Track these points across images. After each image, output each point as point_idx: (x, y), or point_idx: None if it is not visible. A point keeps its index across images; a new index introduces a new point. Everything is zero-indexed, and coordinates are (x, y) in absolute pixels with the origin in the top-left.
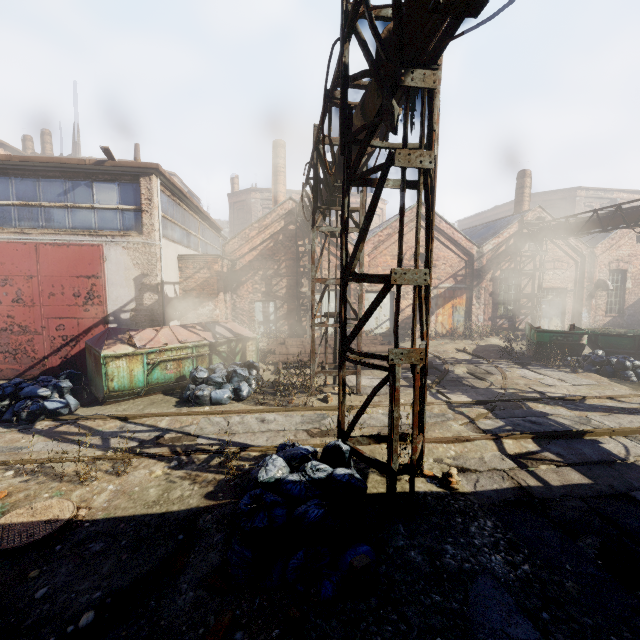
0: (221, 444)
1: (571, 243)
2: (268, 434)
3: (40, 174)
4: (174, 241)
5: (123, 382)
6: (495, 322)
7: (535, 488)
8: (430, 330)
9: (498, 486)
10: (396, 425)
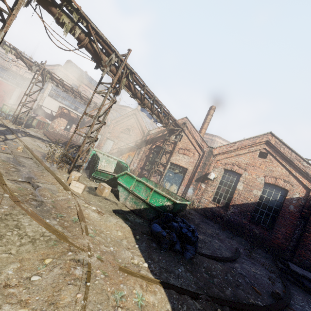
0: None
1: (198, 141)
2: None
3: None
4: (61, 102)
5: (4, 111)
6: (142, 171)
7: None
8: None
9: None
10: None
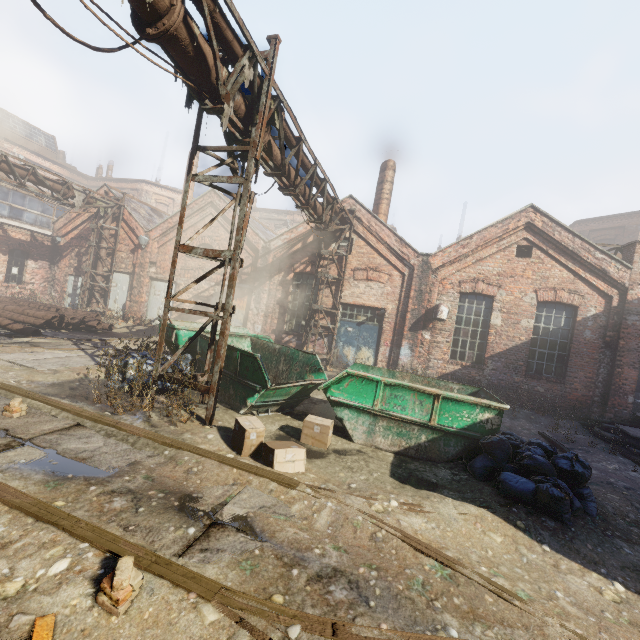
0: None
1: (393, 247)
2: None
3: None
4: None
5: None
6: (280, 337)
7: None
8: None
9: None
10: None
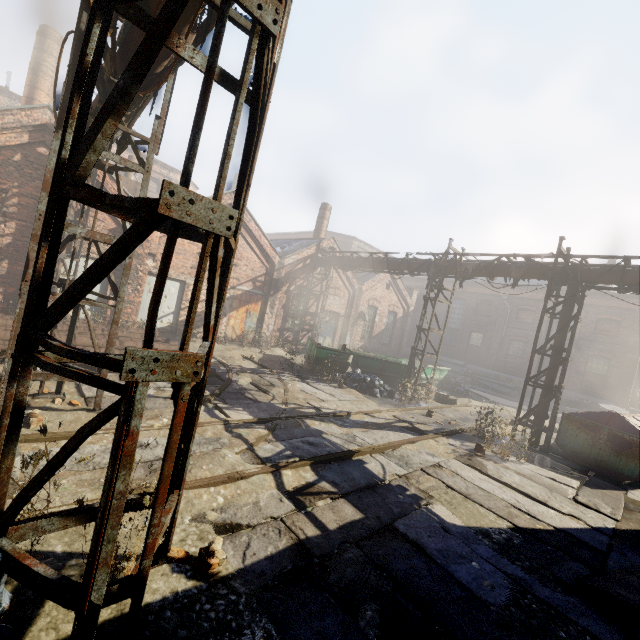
0: None
1: (349, 276)
2: None
3: None
4: None
5: None
6: (283, 334)
7: (314, 540)
8: (220, 332)
9: (274, 549)
10: (116, 508)
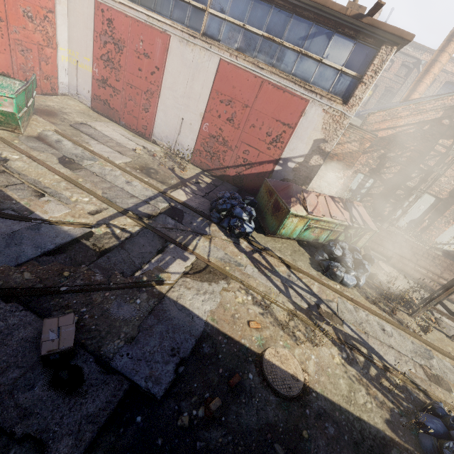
0: (363, 344)
1: None
2: (393, 352)
3: (297, 10)
4: None
5: (287, 231)
6: None
7: None
8: None
9: None
10: None
